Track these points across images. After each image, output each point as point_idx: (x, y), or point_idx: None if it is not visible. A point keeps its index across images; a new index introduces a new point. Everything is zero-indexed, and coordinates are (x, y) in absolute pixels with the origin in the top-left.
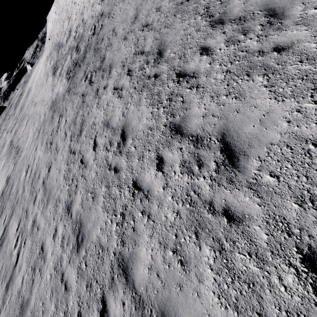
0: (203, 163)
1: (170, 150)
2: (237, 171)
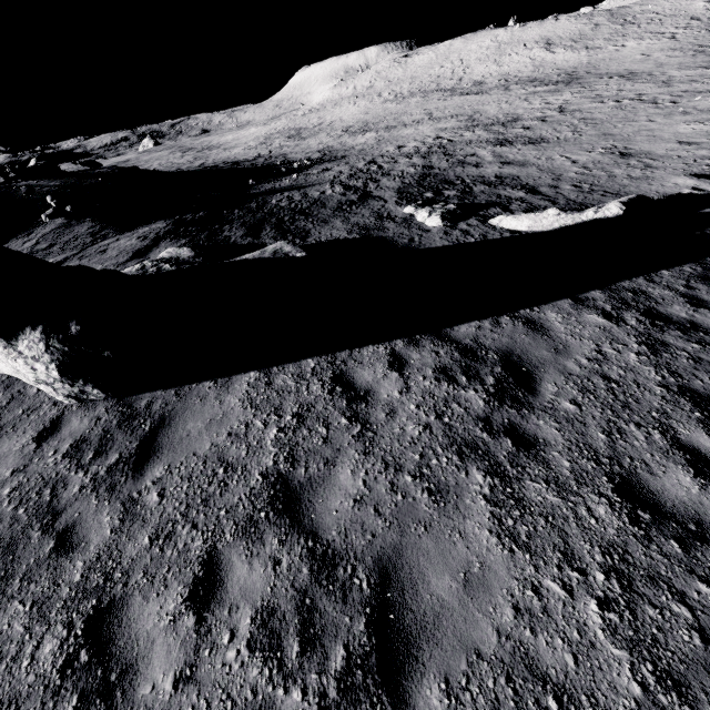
0: None
1: None
2: None
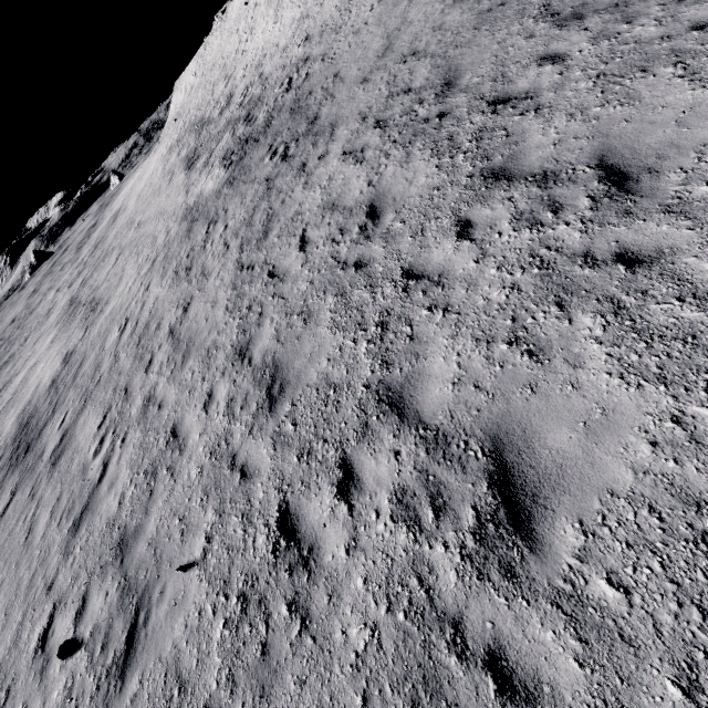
0: (562, 205)
1: (486, 206)
2: (638, 197)
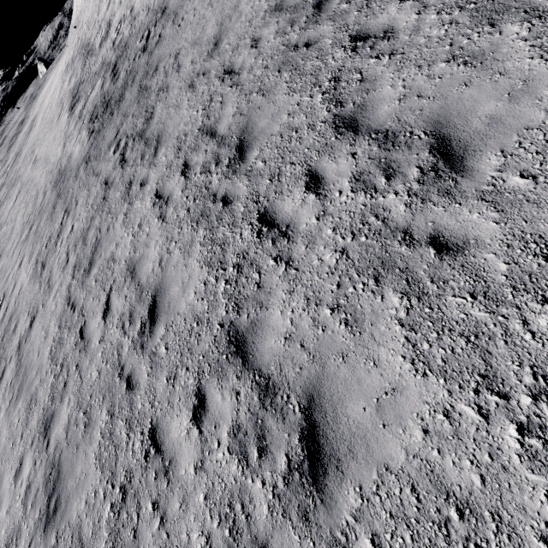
0: (267, 447)
1: (220, 387)
2: (319, 498)
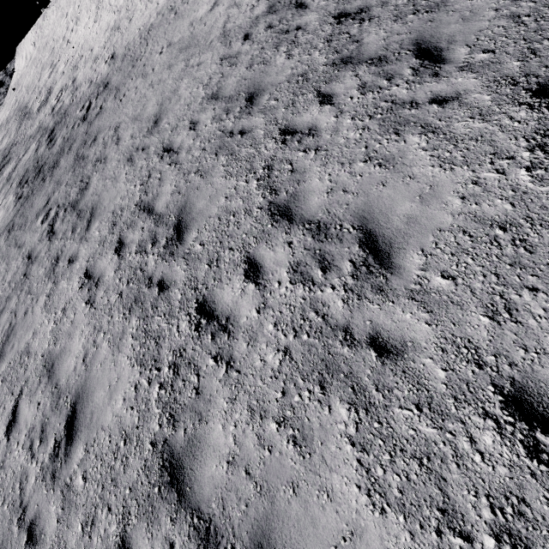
0: None
1: (150, 536)
2: None
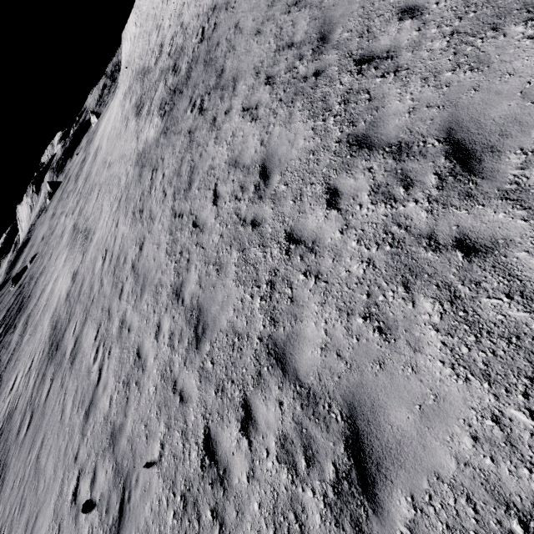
0: (413, 180)
1: (350, 175)
2: (479, 178)
